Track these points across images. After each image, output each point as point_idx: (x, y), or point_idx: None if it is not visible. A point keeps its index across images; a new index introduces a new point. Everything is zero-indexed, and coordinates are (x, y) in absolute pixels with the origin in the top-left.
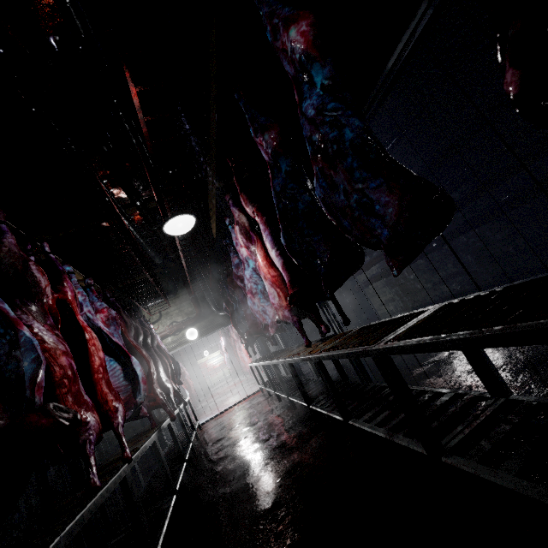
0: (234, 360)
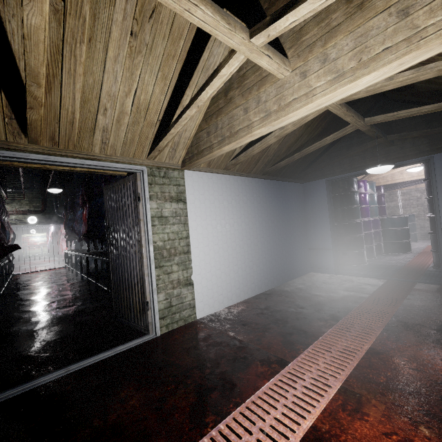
0: (55, 244)
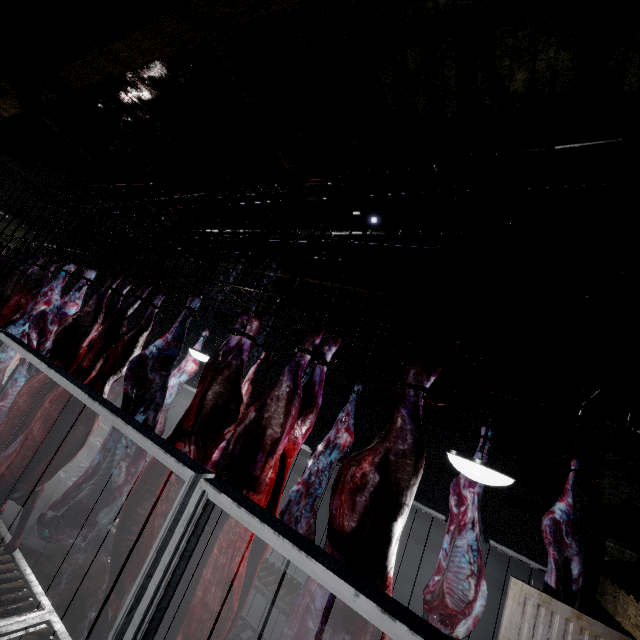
0: None
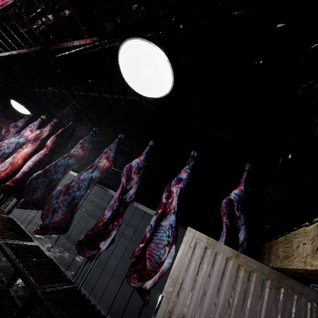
0: None
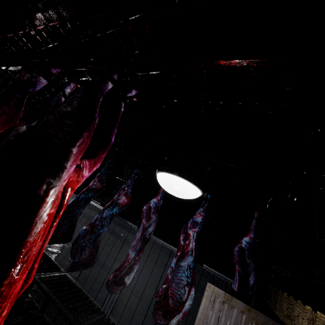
0: None
